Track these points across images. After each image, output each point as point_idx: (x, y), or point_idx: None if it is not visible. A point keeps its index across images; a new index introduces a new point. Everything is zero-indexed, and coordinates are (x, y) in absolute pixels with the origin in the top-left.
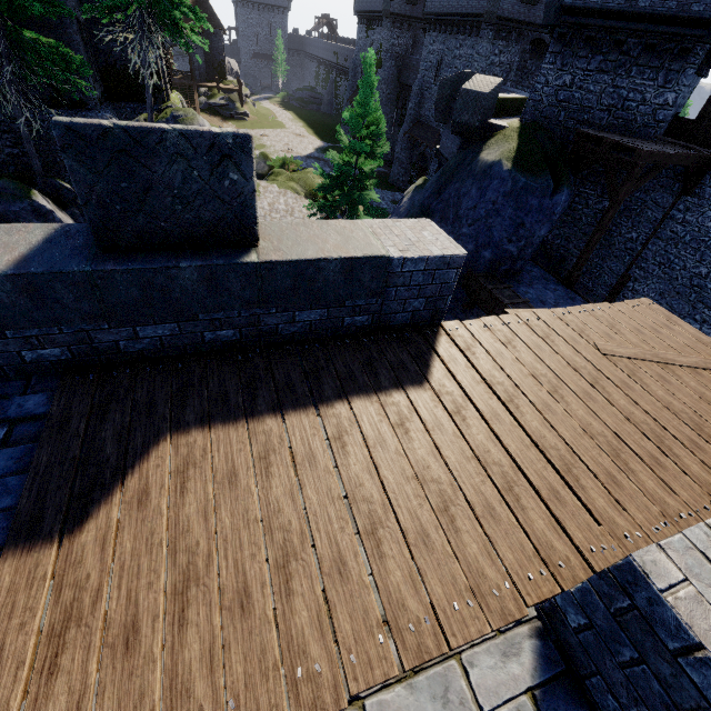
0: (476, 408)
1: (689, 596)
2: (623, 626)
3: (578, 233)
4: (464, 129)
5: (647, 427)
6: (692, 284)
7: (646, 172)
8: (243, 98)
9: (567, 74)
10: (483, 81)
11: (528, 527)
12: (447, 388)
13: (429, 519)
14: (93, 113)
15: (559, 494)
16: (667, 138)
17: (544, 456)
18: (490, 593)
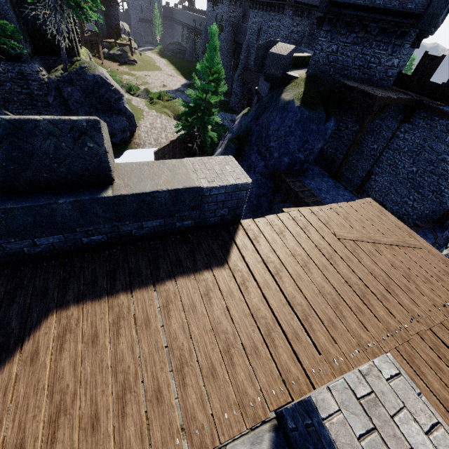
0: (255, 279)
1: (339, 421)
2: (309, 433)
3: (342, 145)
4: (272, 78)
5: (357, 287)
6: (408, 178)
7: (380, 109)
8: (133, 50)
9: (334, 45)
10: (283, 47)
11: (277, 359)
12: (238, 267)
13: (217, 358)
14: (26, 64)
15: (298, 336)
16: (393, 87)
17: (293, 310)
18: (248, 405)
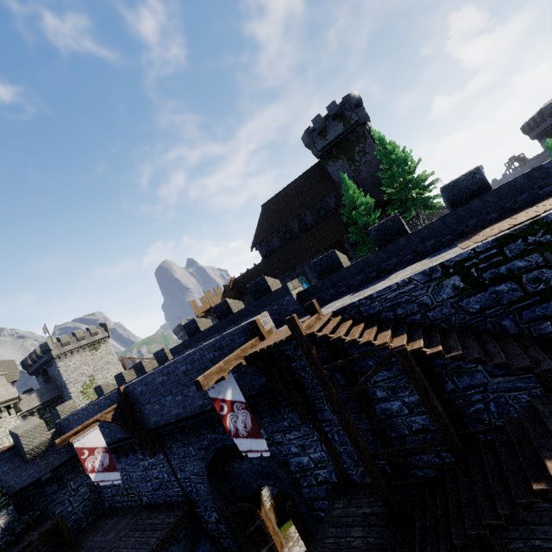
0: None
1: None
2: None
3: None
4: None
5: None
6: None
7: None
8: None
9: None
10: None
11: None
12: None
13: None
14: None
15: None
16: None
17: None
18: None
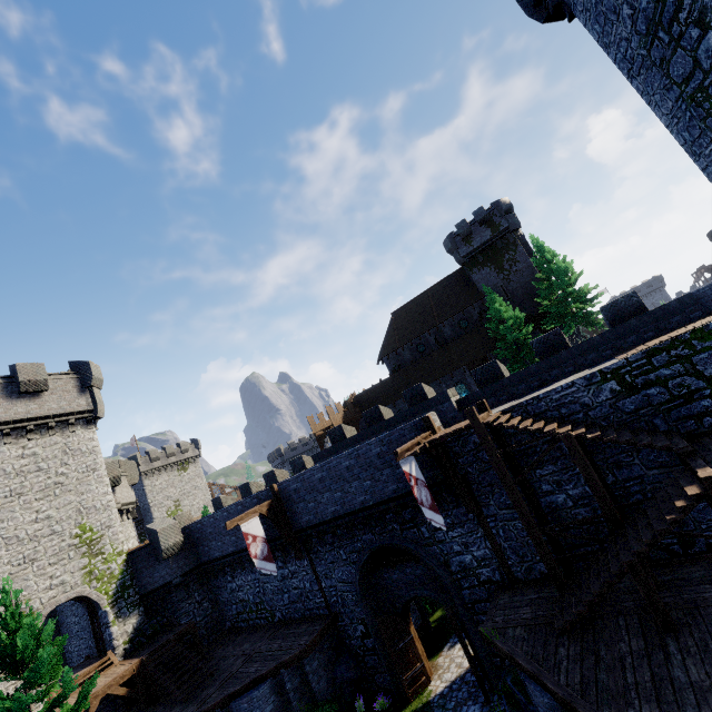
0: None
1: None
2: None
3: None
4: None
5: None
6: None
7: None
8: None
9: None
10: None
11: None
12: None
13: None
14: None
15: None
16: None
17: None
18: None
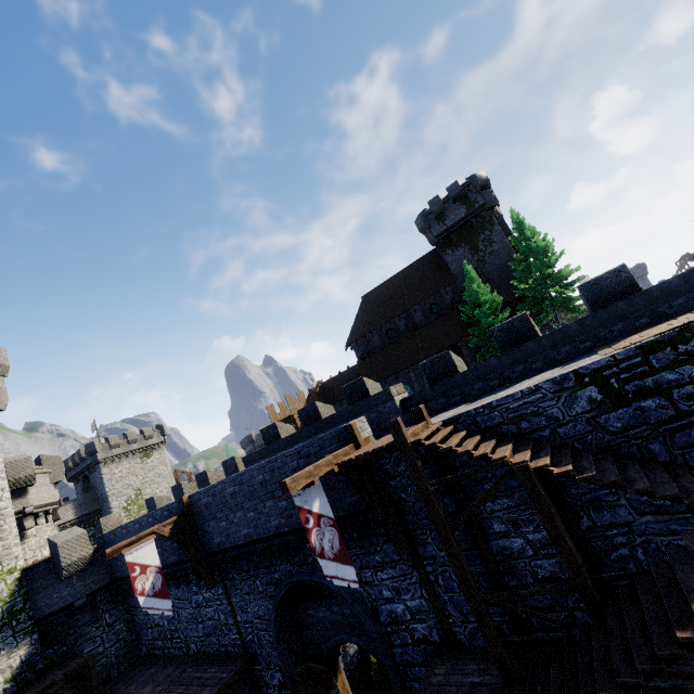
0: None
1: None
2: None
3: None
4: None
5: None
6: None
7: None
8: None
9: None
10: None
11: None
12: None
13: None
14: None
15: None
16: None
17: None
18: None
